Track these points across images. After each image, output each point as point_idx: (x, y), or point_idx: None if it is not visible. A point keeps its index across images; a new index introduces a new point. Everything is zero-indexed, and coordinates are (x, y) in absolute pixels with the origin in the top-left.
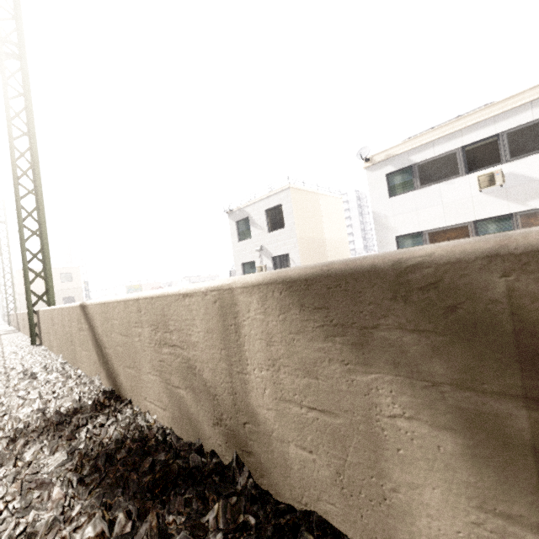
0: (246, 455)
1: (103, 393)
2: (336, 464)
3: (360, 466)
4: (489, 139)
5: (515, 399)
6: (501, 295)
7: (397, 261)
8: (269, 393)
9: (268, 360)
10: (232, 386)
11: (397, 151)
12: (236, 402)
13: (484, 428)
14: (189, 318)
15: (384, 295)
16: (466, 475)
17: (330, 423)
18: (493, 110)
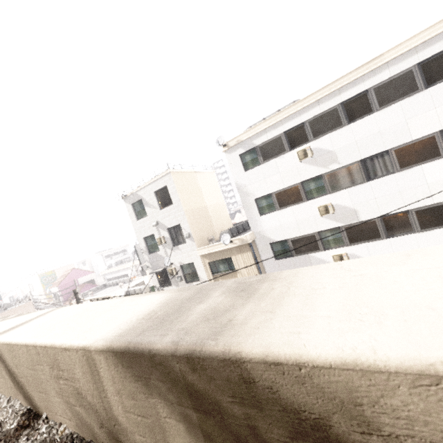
0: (119, 442)
1: (22, 415)
2: (153, 441)
3: (161, 441)
4: (299, 126)
5: (191, 409)
6: (178, 370)
7: (150, 350)
8: (120, 408)
9: (115, 391)
10: (103, 404)
11: (243, 137)
12: (107, 414)
13: (188, 420)
14: (71, 364)
15: (149, 365)
16: (189, 439)
17: (147, 422)
18: (297, 107)
